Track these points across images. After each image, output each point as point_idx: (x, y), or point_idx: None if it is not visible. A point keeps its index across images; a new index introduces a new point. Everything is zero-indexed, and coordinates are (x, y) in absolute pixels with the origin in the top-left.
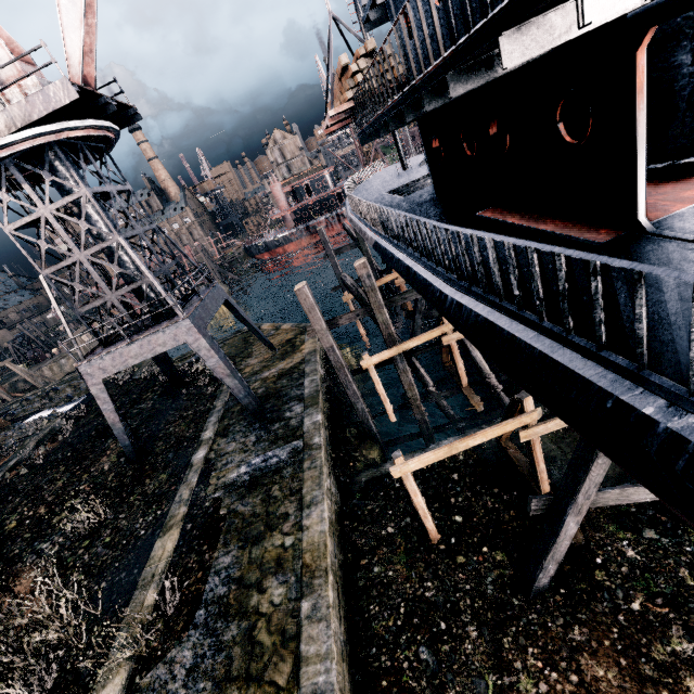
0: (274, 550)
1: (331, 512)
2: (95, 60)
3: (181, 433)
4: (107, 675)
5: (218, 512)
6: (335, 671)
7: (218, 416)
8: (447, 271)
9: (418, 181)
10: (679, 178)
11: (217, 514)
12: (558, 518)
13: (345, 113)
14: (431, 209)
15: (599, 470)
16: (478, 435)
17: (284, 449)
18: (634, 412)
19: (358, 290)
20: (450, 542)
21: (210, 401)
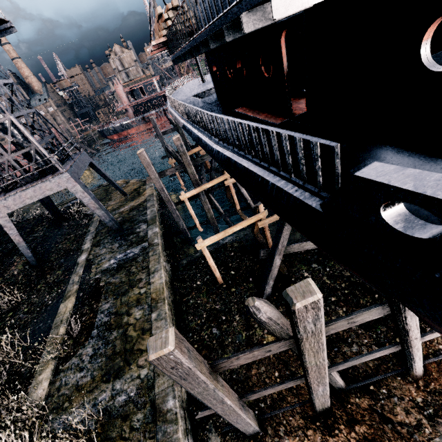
0: (135, 296)
1: (166, 278)
2: None
3: (67, 247)
4: (41, 369)
5: (99, 284)
6: None
7: (92, 236)
8: (215, 137)
9: (210, 90)
10: None
11: (98, 285)
12: (272, 258)
13: (162, 44)
14: (214, 107)
15: (286, 232)
16: (238, 225)
17: (137, 248)
18: (265, 180)
19: (176, 154)
20: (228, 283)
21: (86, 228)
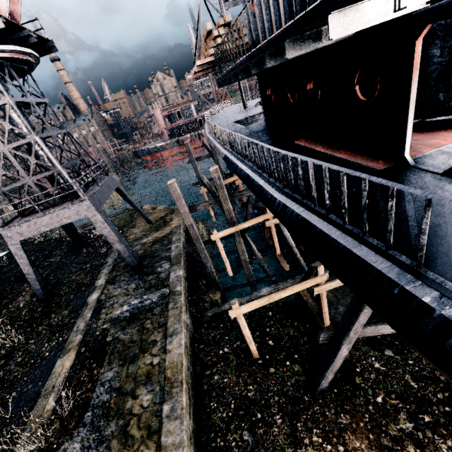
0: (145, 367)
1: (186, 338)
2: (21, 0)
3: (81, 280)
4: None
5: (105, 339)
6: None
7: (108, 269)
8: (276, 181)
9: (253, 116)
10: (425, 130)
11: (104, 340)
12: (337, 346)
13: (208, 64)
14: (263, 136)
15: (364, 316)
16: (288, 290)
17: (155, 294)
18: (416, 299)
19: (211, 187)
20: (265, 358)
21: (103, 258)
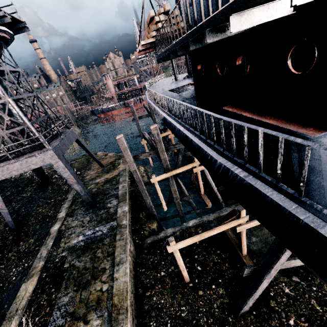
0: (96, 293)
1: (130, 264)
2: None
3: (46, 213)
4: None
5: (63, 266)
6: None
7: (68, 204)
8: (214, 143)
9: (183, 86)
10: None
11: (62, 267)
12: (258, 280)
13: (150, 44)
14: (194, 102)
15: (284, 257)
16: (216, 229)
17: (105, 226)
18: None
19: (151, 141)
20: (195, 282)
21: (65, 194)
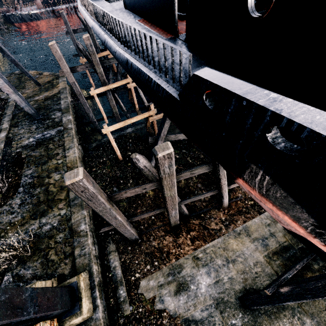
0: (53, 165)
1: (79, 154)
2: None
3: None
4: None
5: (21, 156)
6: None
7: (9, 118)
8: (118, 40)
9: None
10: None
11: (20, 157)
12: (156, 143)
13: None
14: (120, 13)
15: (167, 125)
16: (135, 118)
17: (53, 130)
18: (150, 78)
19: (86, 52)
20: (126, 160)
21: (1, 111)
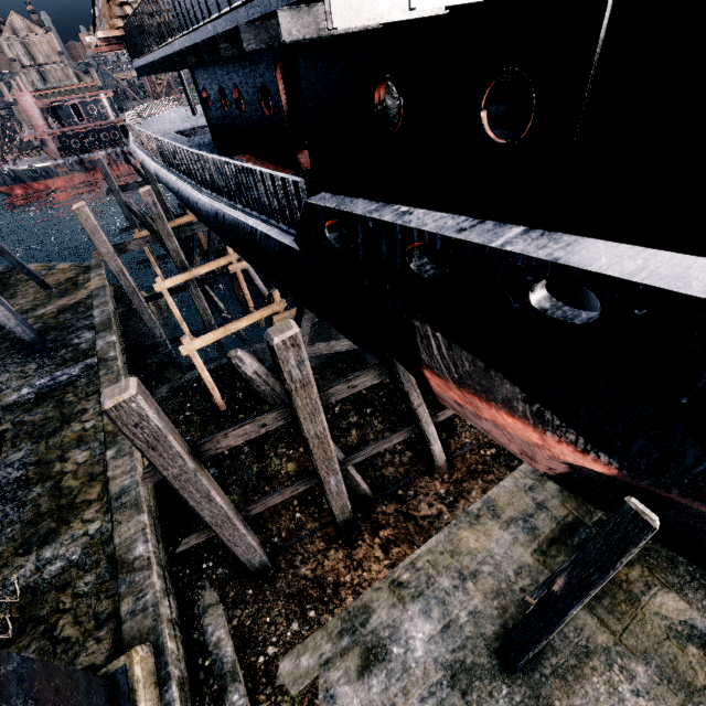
0: (75, 434)
1: None
2: None
3: None
4: None
5: None
6: (139, 475)
7: None
8: (201, 185)
9: (205, 128)
10: None
11: None
12: None
13: (116, 39)
14: (206, 150)
15: (307, 322)
16: (245, 319)
17: (76, 367)
18: (254, 229)
19: (145, 217)
20: (235, 408)
21: None
